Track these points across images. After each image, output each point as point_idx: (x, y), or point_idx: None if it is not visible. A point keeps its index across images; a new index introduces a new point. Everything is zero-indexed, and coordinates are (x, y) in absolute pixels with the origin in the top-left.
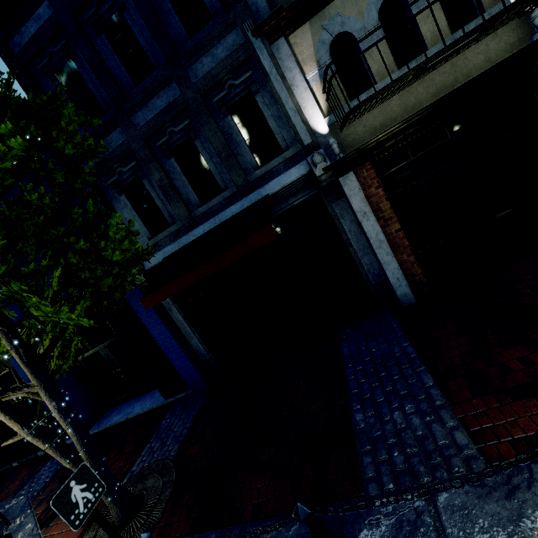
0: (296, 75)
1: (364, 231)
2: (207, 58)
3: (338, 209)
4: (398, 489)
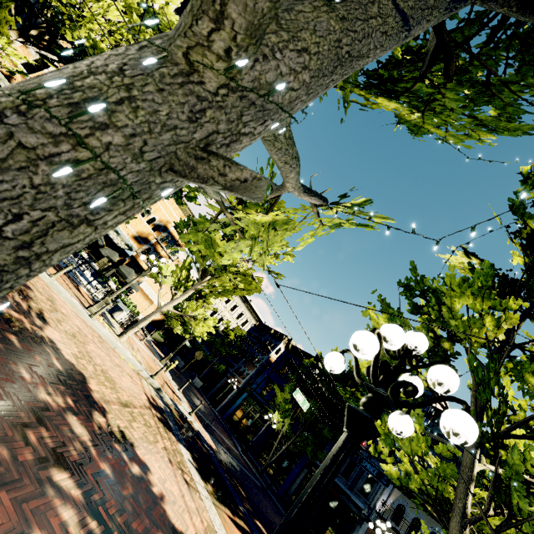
0: (386, 494)
1: None
2: (378, 462)
3: (358, 528)
4: None
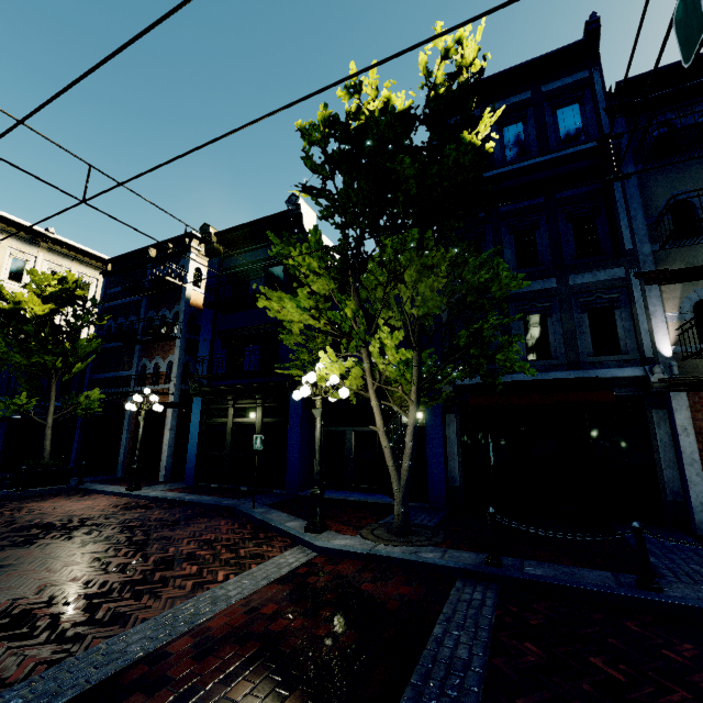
0: (658, 310)
1: (677, 445)
2: (588, 275)
3: (656, 417)
4: (696, 584)
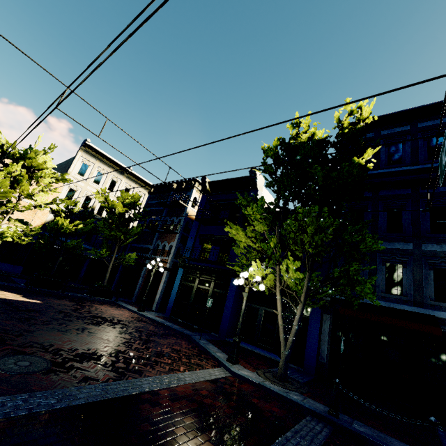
0: None
1: None
2: (437, 246)
3: None
4: None
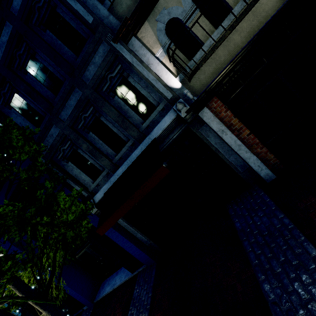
0: (149, 57)
1: (225, 141)
2: (91, 66)
3: (203, 132)
4: None
